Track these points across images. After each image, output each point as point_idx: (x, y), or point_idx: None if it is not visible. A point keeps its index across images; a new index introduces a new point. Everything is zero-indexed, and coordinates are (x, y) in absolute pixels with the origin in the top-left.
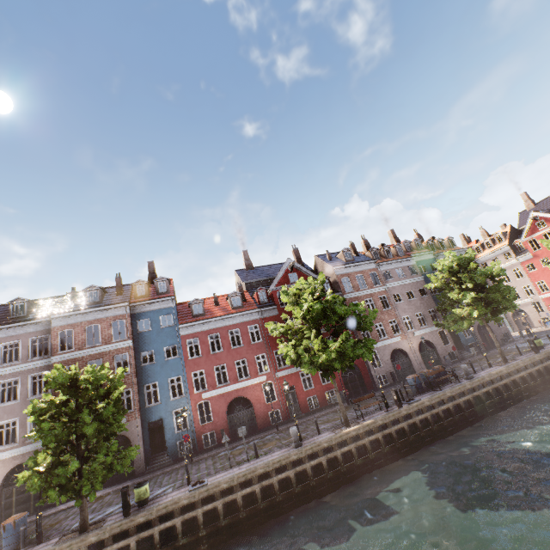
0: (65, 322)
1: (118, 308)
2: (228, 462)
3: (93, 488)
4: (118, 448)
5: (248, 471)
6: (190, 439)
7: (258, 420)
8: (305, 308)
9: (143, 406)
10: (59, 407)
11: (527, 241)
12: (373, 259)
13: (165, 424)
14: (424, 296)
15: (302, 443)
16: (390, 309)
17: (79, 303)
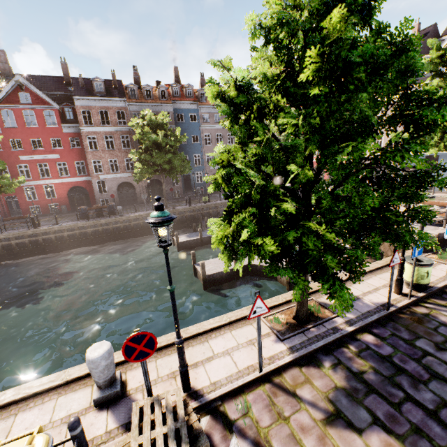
0: None
1: None
2: None
3: None
4: None
5: None
6: None
7: None
8: None
9: None
10: None
11: None
12: (129, 96)
13: None
14: None
15: None
16: (130, 149)
17: None
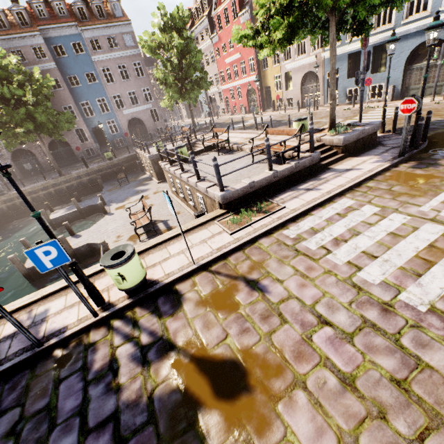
0: None
1: None
2: None
3: None
4: None
5: None
6: None
7: None
8: None
9: None
10: None
11: (216, 15)
12: None
13: None
14: (57, 89)
15: None
16: None
17: None
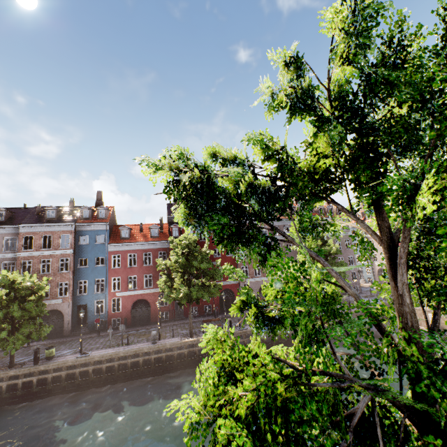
0: (29, 230)
1: (66, 225)
2: (114, 342)
3: (14, 347)
4: (42, 323)
5: (114, 353)
6: (104, 320)
7: (152, 316)
8: (174, 258)
9: (75, 294)
10: (2, 297)
11: None
12: None
13: (88, 308)
14: None
15: (159, 341)
16: None
17: (41, 217)
